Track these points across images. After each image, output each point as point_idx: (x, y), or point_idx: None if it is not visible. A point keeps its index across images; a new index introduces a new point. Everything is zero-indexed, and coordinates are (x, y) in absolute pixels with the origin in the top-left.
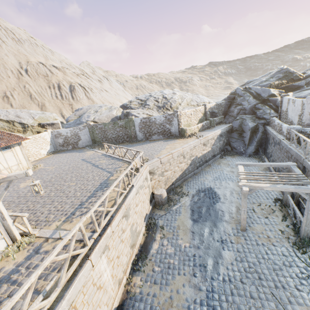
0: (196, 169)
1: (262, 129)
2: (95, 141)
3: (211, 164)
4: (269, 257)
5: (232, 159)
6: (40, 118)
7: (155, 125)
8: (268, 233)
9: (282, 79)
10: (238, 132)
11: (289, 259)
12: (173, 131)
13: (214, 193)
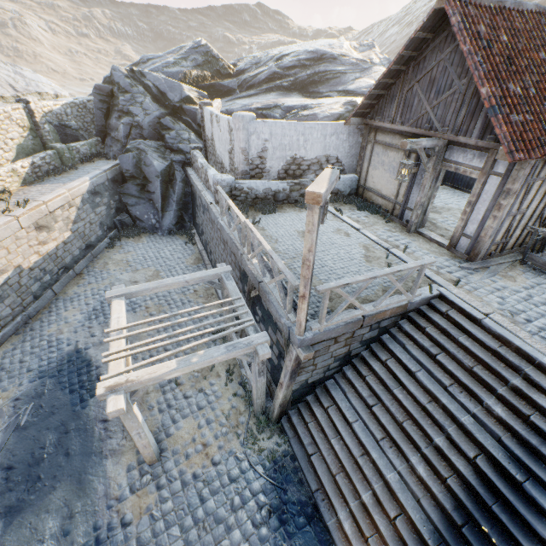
0: (33, 301)
1: (182, 175)
2: None
3: (86, 270)
4: (208, 509)
5: (137, 247)
6: None
7: None
8: (205, 433)
9: (203, 67)
10: (138, 183)
11: (242, 484)
12: None
13: (86, 365)
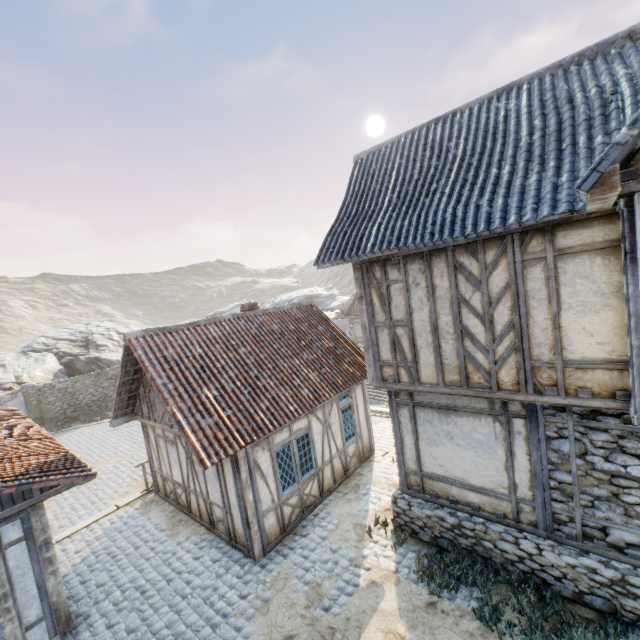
0: None
1: None
2: (43, 421)
3: None
4: None
5: None
6: None
7: None
8: None
9: None
10: None
11: None
12: None
13: None
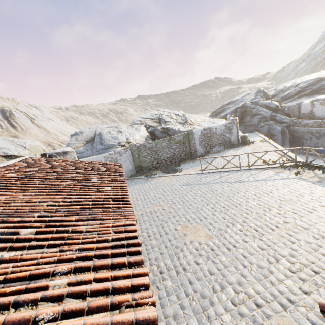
0: None
1: (287, 131)
2: (141, 168)
3: None
4: None
5: None
6: (32, 148)
7: (215, 135)
8: None
9: (262, 97)
10: (268, 137)
11: None
12: (233, 140)
13: None
